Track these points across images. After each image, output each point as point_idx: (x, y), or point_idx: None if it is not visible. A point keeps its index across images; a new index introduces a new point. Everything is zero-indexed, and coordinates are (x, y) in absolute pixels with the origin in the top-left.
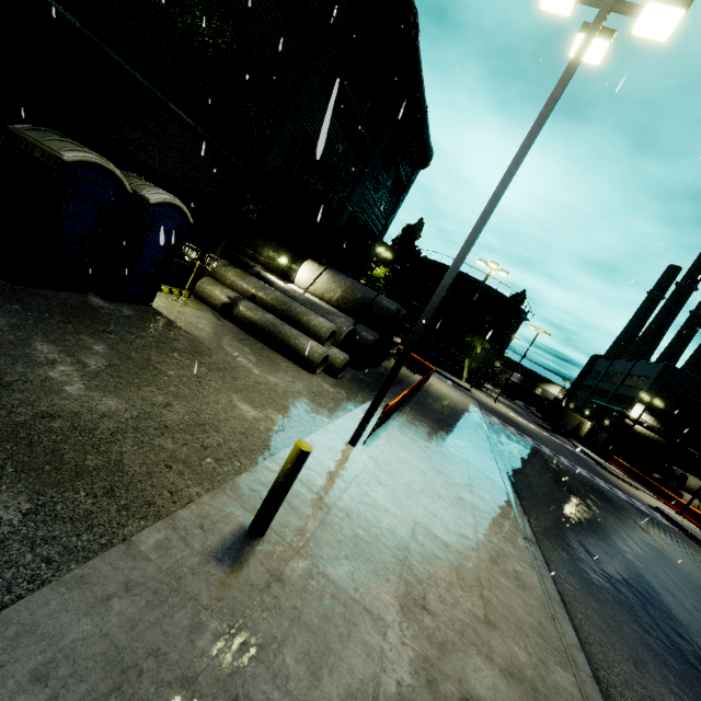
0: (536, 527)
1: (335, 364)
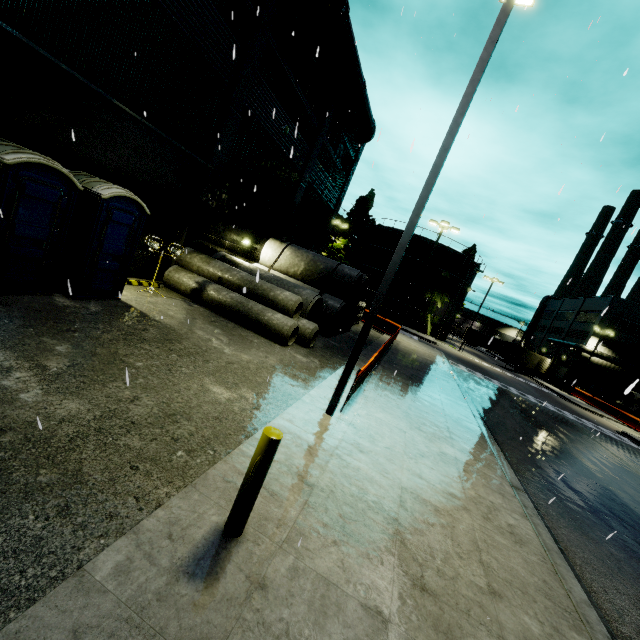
0: (518, 471)
1: (306, 334)
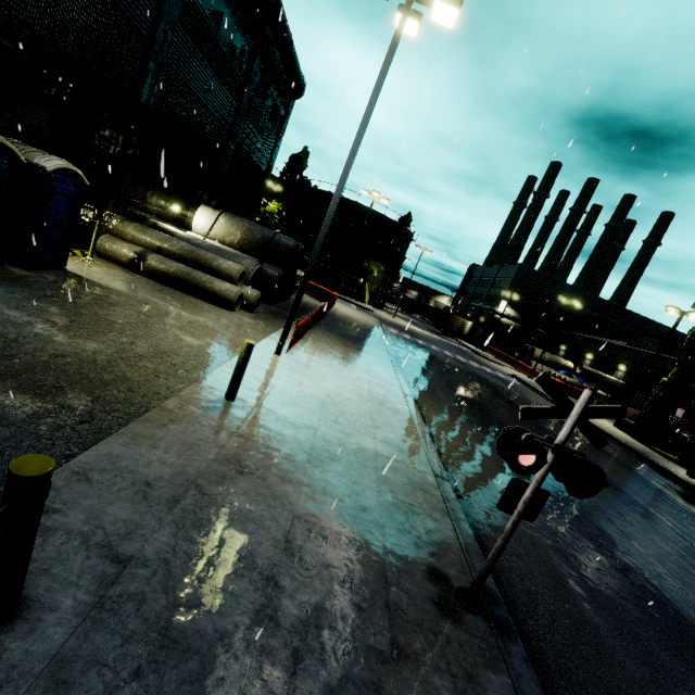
0: (415, 391)
1: (250, 300)
